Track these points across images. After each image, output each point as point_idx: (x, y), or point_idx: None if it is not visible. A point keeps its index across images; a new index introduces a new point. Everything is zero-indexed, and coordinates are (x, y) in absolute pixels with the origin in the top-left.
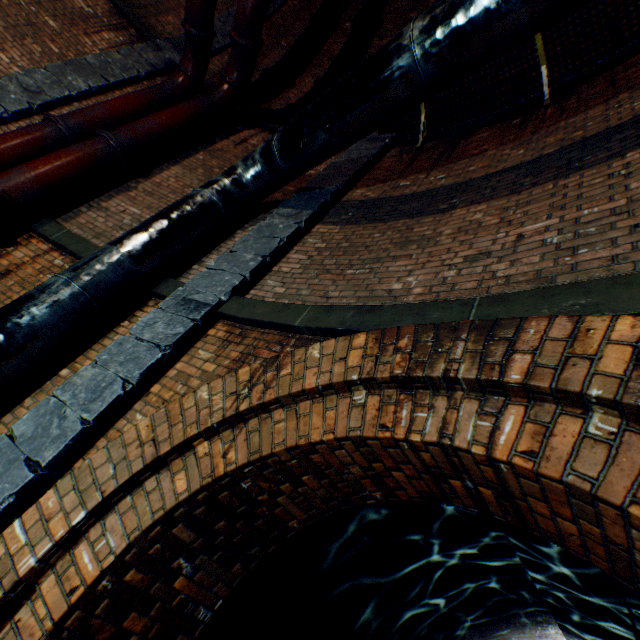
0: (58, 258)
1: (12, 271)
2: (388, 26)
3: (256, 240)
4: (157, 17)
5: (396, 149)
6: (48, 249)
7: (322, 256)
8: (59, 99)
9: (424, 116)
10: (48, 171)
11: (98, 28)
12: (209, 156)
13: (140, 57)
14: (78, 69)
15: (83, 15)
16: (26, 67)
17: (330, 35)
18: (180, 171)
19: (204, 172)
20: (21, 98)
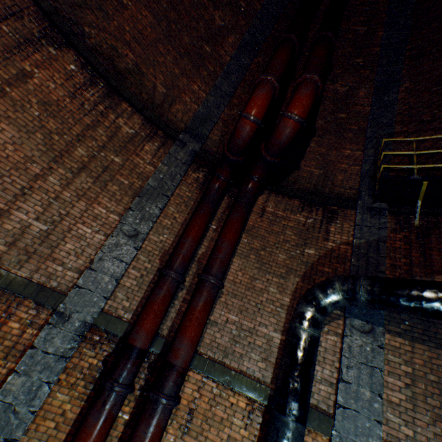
0: (213, 386)
1: (193, 409)
2: (337, 70)
3: (358, 367)
4: (170, 109)
5: (391, 217)
6: (202, 378)
7: (419, 388)
8: (148, 231)
9: (420, 201)
10: (196, 333)
11: (141, 144)
12: (249, 236)
13: (176, 160)
14: (148, 196)
15: (129, 138)
16: (116, 209)
17: (290, 82)
18: (239, 261)
19: (255, 257)
20: (129, 246)
